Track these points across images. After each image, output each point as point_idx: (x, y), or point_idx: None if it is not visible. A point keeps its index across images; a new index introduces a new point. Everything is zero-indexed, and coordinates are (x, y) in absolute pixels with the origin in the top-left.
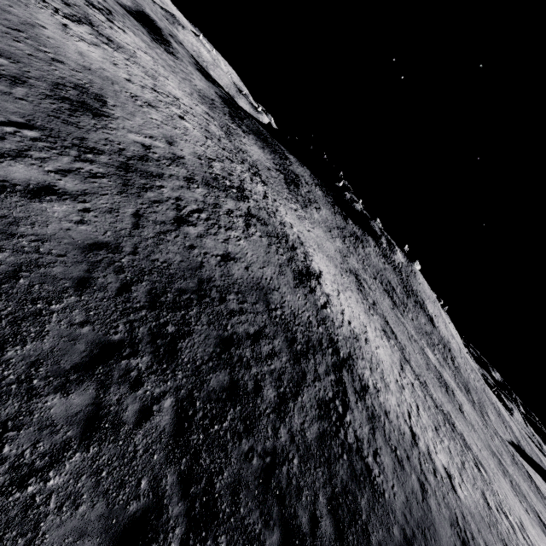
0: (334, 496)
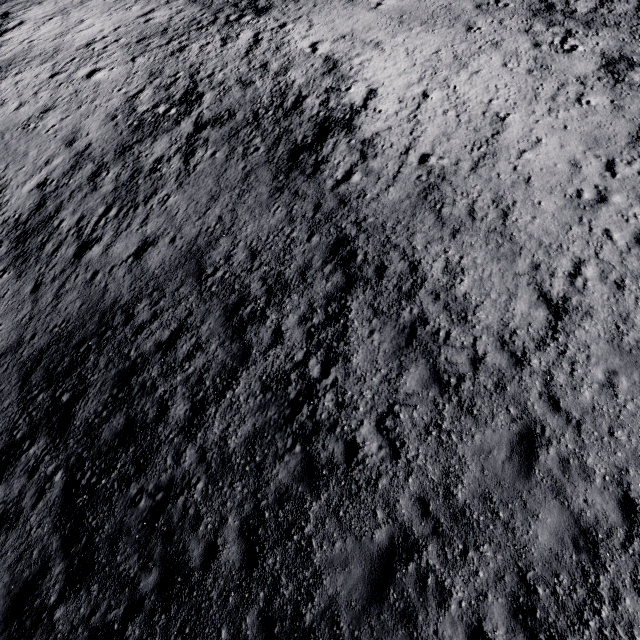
0: (257, 513)
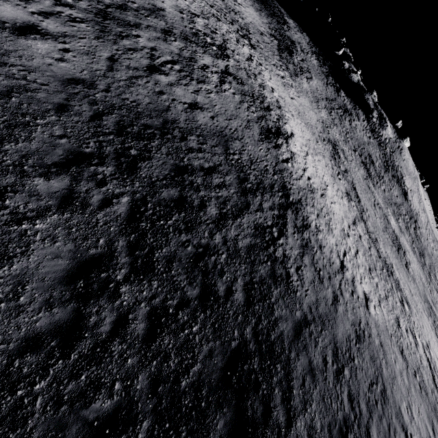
0: (251, 283)
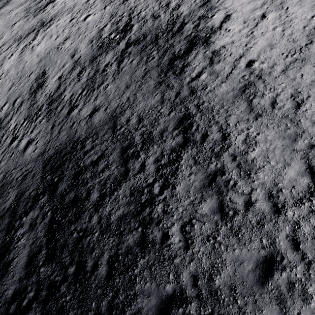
0: (116, 255)
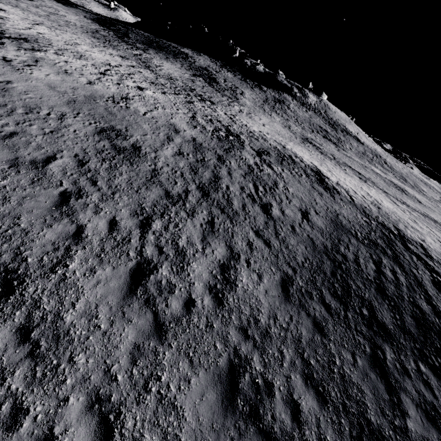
0: None
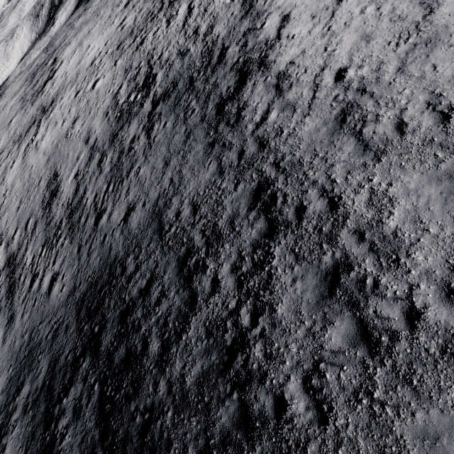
0: (207, 449)
